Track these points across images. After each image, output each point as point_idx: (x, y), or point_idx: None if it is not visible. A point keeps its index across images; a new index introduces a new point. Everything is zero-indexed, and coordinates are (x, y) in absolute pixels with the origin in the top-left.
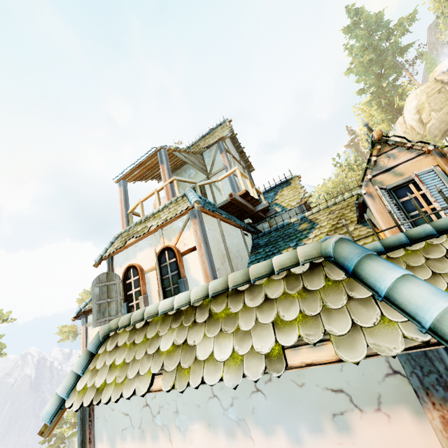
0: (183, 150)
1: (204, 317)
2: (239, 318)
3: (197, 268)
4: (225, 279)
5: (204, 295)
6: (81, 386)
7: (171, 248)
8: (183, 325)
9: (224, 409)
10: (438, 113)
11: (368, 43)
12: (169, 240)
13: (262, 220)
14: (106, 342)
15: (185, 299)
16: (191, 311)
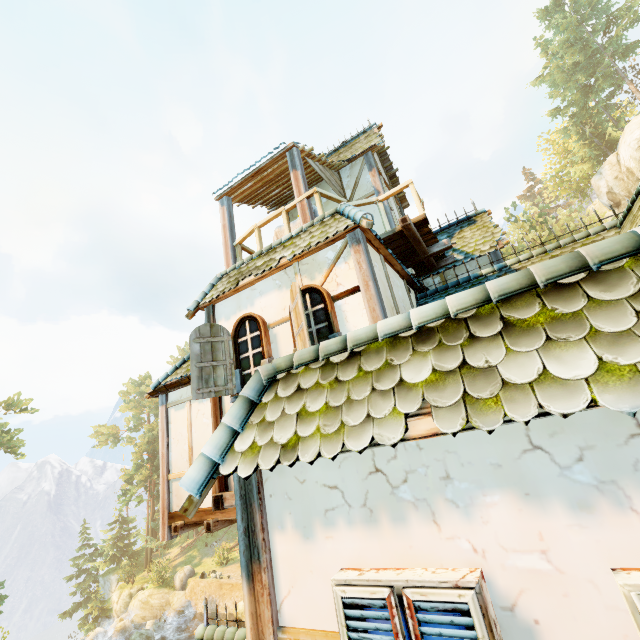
0: (318, 157)
1: (494, 328)
2: (587, 317)
3: (359, 319)
4: (524, 272)
5: (479, 301)
6: (245, 446)
7: (316, 290)
8: (444, 345)
9: (561, 467)
10: None
11: (575, 37)
12: (311, 279)
13: (431, 271)
14: (273, 387)
15: (434, 311)
16: (455, 326)
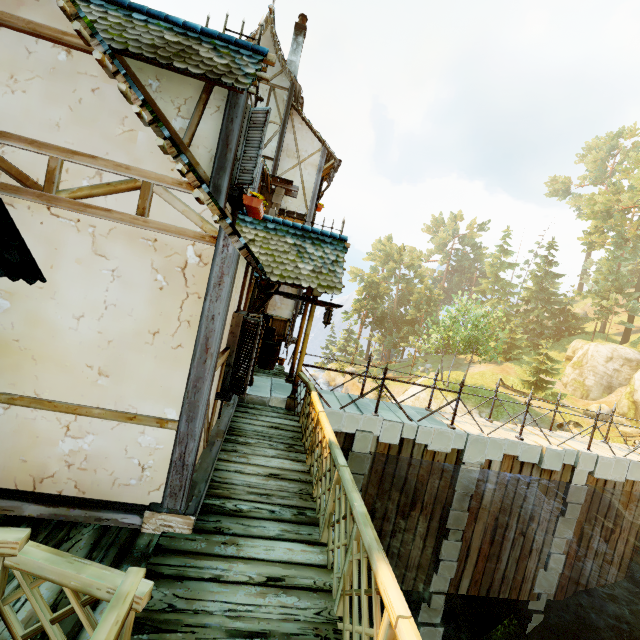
0: None
1: None
2: None
3: None
4: None
5: None
6: None
7: None
8: None
9: None
10: None
11: None
12: None
13: None
14: None
15: None
16: None
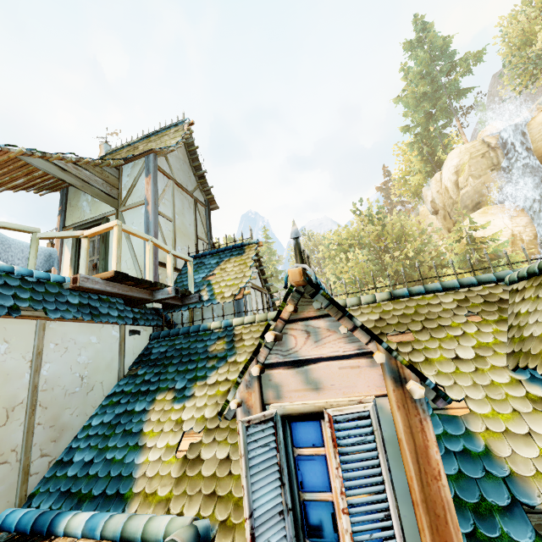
0: (54, 156)
1: None
2: None
3: None
4: None
5: None
6: None
7: None
8: None
9: None
10: (476, 180)
11: (427, 71)
12: None
13: (177, 306)
14: None
15: None
16: None
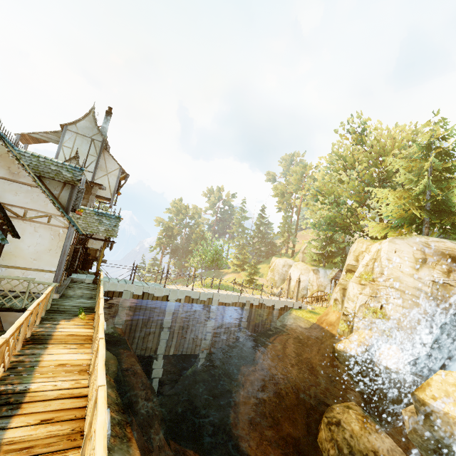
0: (37, 133)
1: None
2: None
3: None
4: None
5: None
6: None
7: None
8: None
9: None
10: None
11: None
12: None
13: None
14: None
15: None
16: None
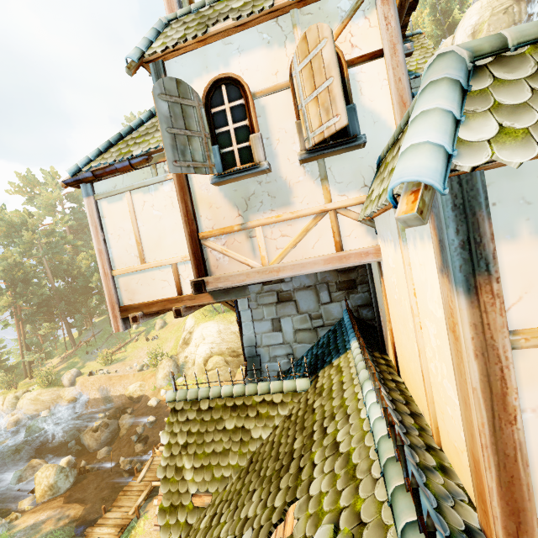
0: None
1: None
2: None
3: (377, 91)
4: None
5: None
6: (487, 133)
7: None
8: None
9: None
10: None
11: None
12: None
13: None
14: (480, 73)
15: None
16: None
